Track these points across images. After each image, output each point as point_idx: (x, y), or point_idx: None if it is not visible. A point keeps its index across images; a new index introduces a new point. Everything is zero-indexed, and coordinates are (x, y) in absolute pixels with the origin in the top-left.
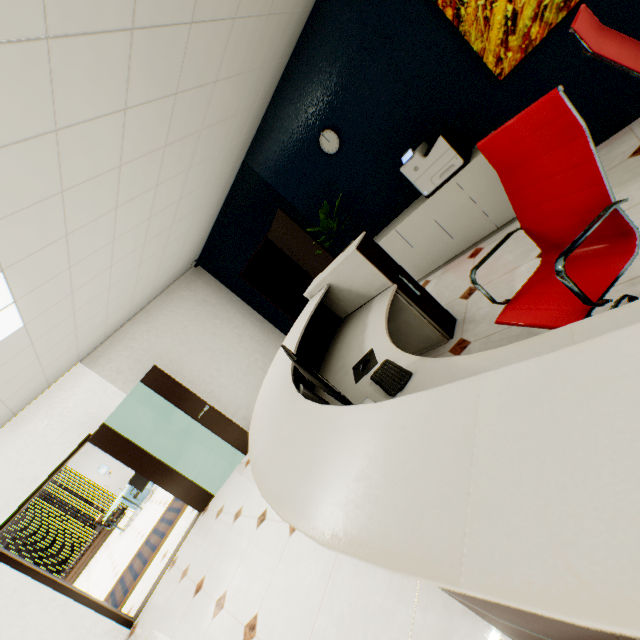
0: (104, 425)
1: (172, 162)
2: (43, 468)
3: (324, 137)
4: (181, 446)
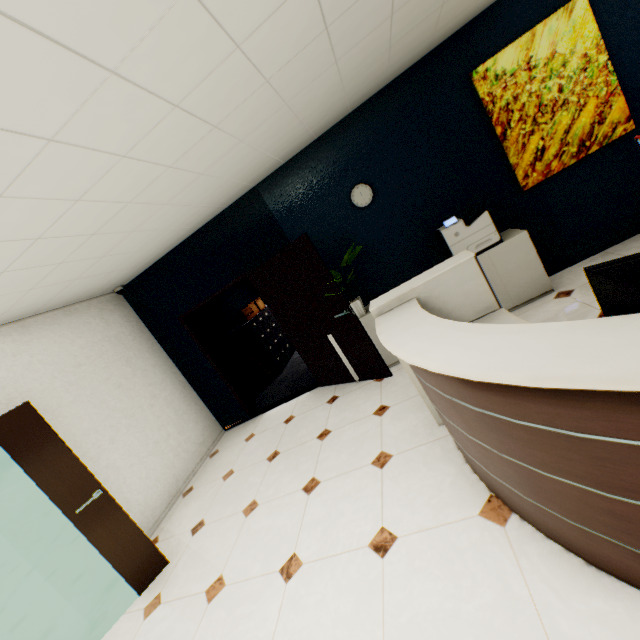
0: None
1: (247, 112)
2: None
3: (358, 189)
4: (3, 579)
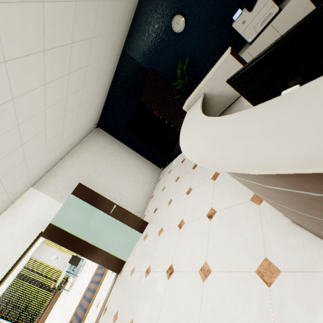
0: (50, 224)
1: (81, 23)
2: (11, 257)
3: (175, 21)
4: (101, 233)
